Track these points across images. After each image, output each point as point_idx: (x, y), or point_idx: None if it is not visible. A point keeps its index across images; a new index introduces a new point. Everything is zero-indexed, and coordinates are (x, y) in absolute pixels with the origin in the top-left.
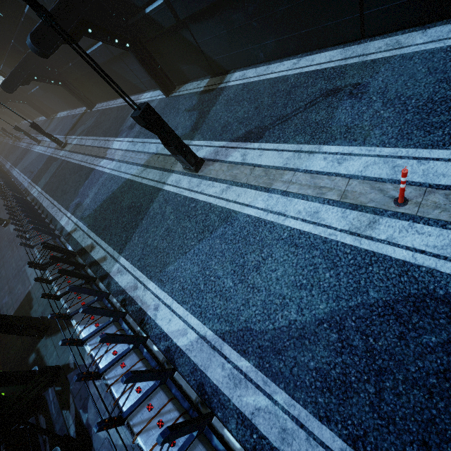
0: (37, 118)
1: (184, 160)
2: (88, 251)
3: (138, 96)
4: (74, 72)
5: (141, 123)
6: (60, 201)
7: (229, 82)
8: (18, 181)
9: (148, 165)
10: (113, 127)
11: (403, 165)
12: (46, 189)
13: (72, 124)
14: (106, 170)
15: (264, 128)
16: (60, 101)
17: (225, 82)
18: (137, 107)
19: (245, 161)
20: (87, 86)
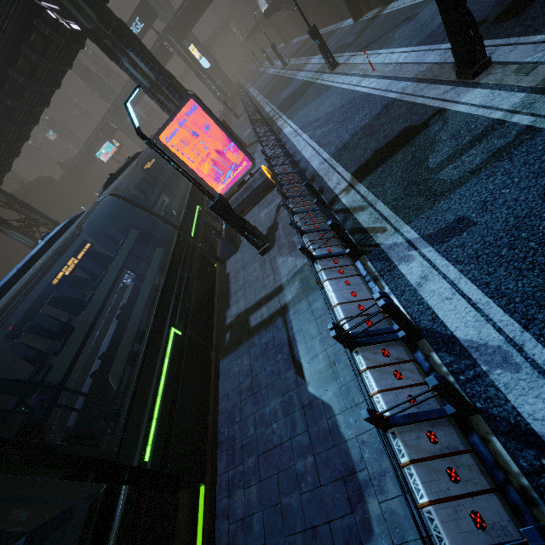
0: (279, 45)
1: (327, 61)
2: (272, 118)
3: (343, 22)
4: (310, 1)
5: (310, 36)
6: (270, 100)
7: (385, 10)
8: (251, 94)
9: (318, 71)
10: (317, 49)
11: (388, 57)
12: (265, 96)
13: (298, 48)
14: (299, 78)
15: (371, 43)
16: (298, 27)
17: (384, 10)
18: (310, 27)
19: (353, 62)
20: (316, 12)
